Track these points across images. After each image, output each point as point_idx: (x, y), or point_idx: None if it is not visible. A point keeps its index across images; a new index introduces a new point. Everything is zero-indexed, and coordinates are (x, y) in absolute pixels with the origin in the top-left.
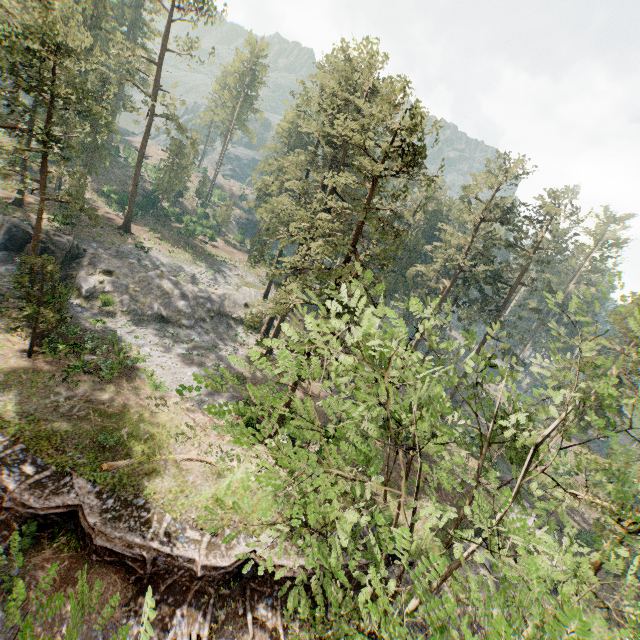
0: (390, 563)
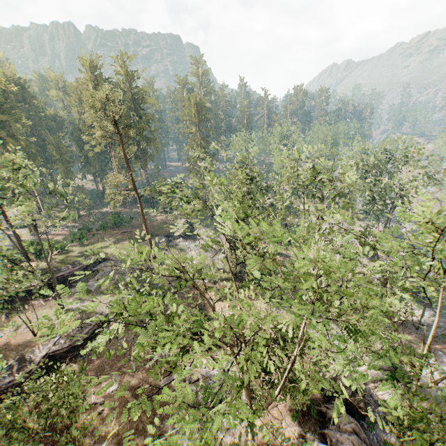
0: (98, 264)
